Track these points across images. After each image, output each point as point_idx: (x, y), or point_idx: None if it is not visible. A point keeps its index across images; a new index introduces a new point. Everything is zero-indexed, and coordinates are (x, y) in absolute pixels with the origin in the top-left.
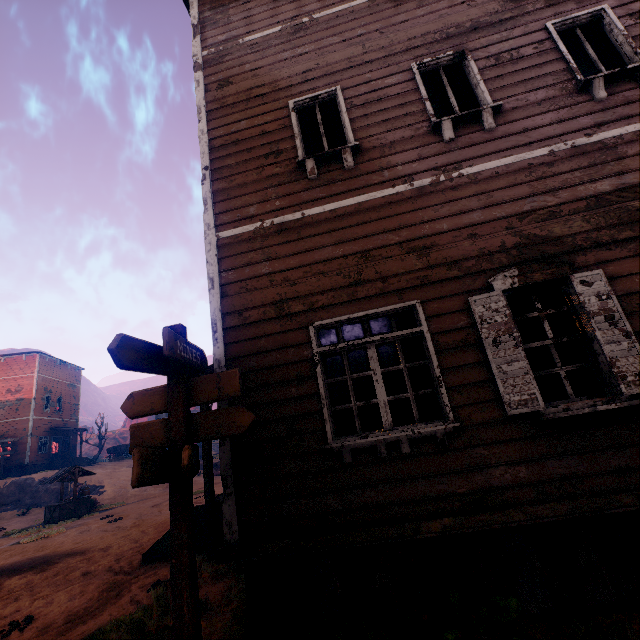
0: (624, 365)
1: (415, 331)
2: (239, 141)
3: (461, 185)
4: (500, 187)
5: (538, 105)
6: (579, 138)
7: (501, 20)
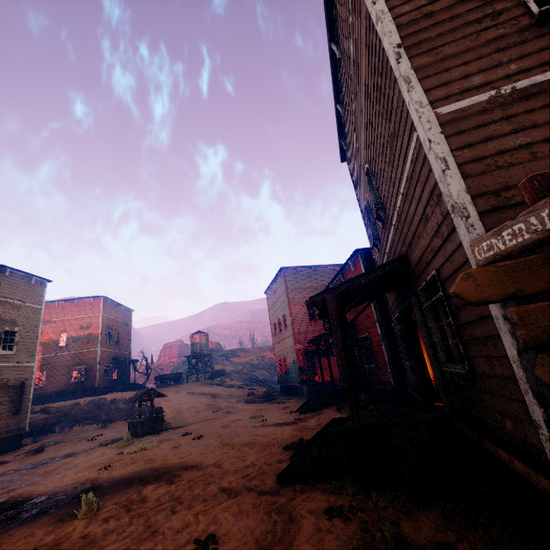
0: None
1: None
2: (434, 13)
3: None
4: None
5: None
6: None
7: None
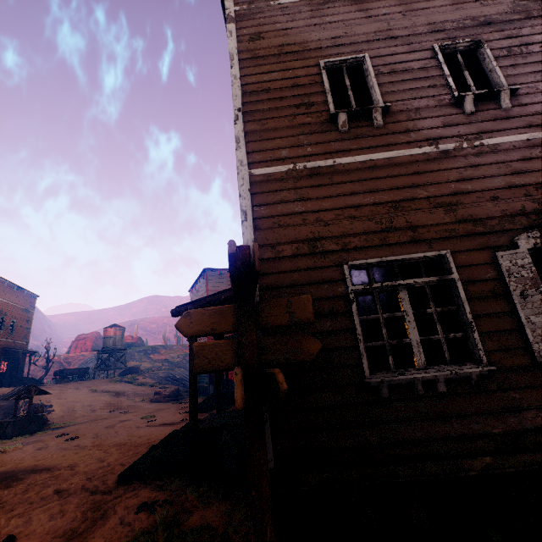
0: None
1: (447, 278)
2: (271, 90)
3: (482, 153)
4: (518, 159)
5: None
6: None
7: (510, 20)
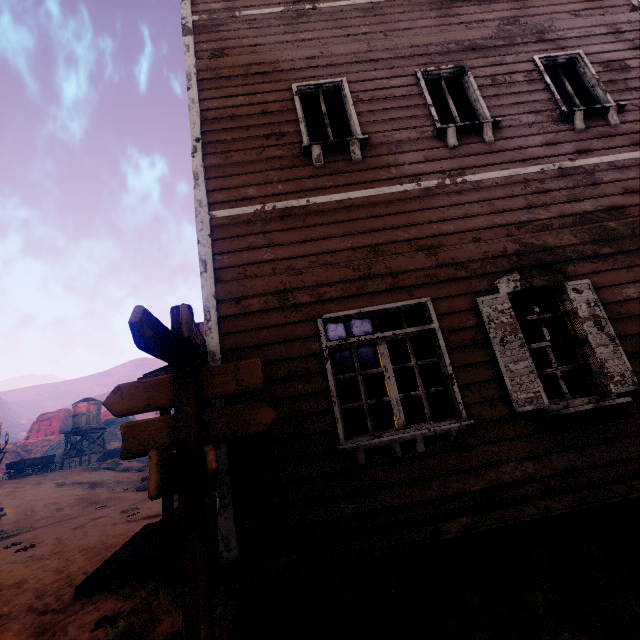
0: (611, 366)
1: (427, 328)
2: (236, 117)
3: (465, 191)
4: (500, 197)
5: (529, 127)
6: (564, 161)
7: (495, 46)
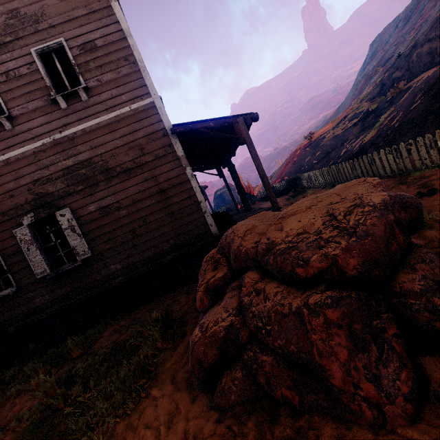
0: (79, 248)
1: None
2: None
3: (1, 167)
4: (21, 167)
5: (35, 112)
6: (57, 134)
7: (5, 42)
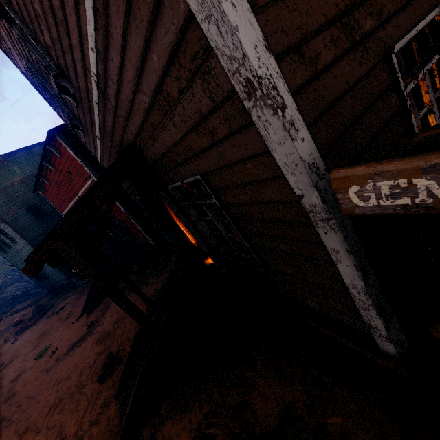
0: None
1: None
2: None
3: None
4: None
5: None
6: None
7: None
